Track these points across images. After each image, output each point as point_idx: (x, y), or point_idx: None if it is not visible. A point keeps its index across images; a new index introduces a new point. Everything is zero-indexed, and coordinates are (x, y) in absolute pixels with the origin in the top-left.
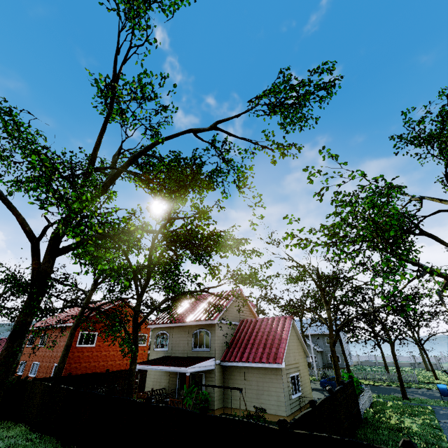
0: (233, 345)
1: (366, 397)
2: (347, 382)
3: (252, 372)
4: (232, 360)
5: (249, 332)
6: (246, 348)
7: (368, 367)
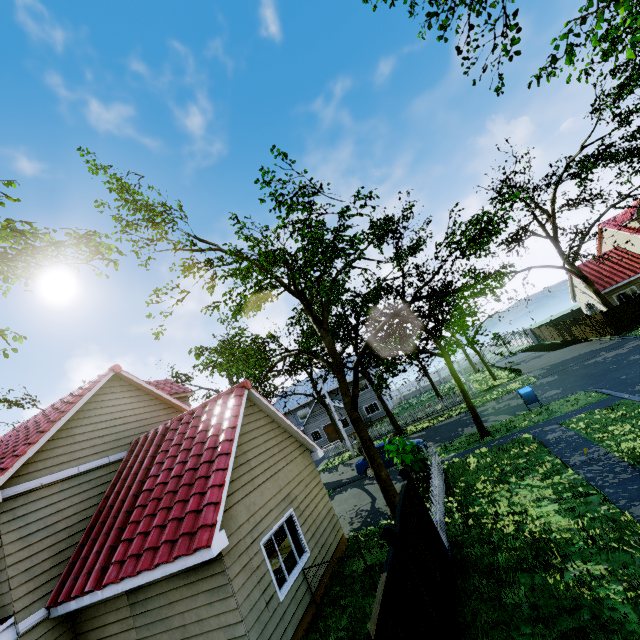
0: (94, 531)
1: (437, 478)
2: (401, 507)
3: (147, 597)
4: (76, 594)
5: (142, 471)
6: (128, 525)
7: (414, 399)
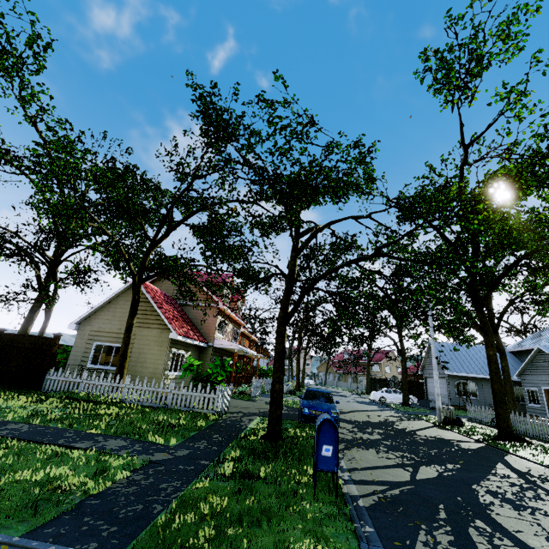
0: None
1: (137, 387)
2: (21, 334)
3: None
4: None
5: None
6: None
7: None
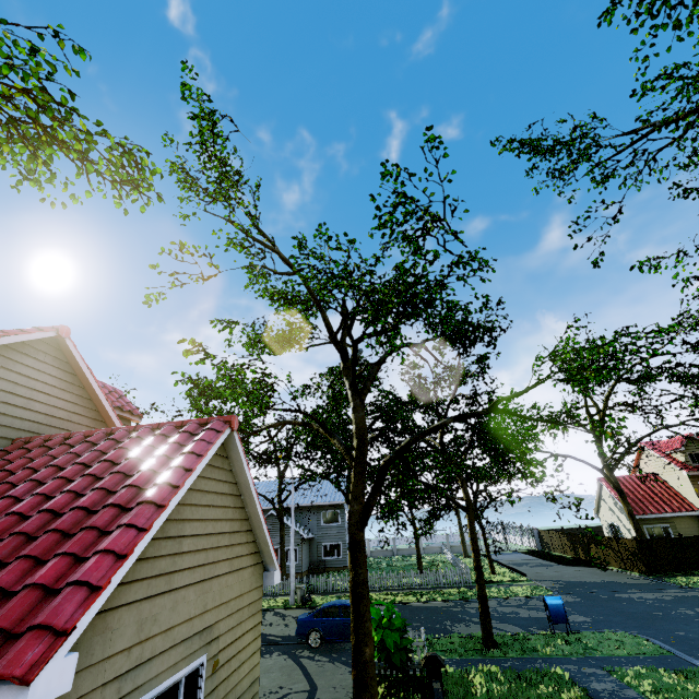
0: None
1: None
2: None
3: None
4: None
5: (0, 484)
6: None
7: (383, 559)
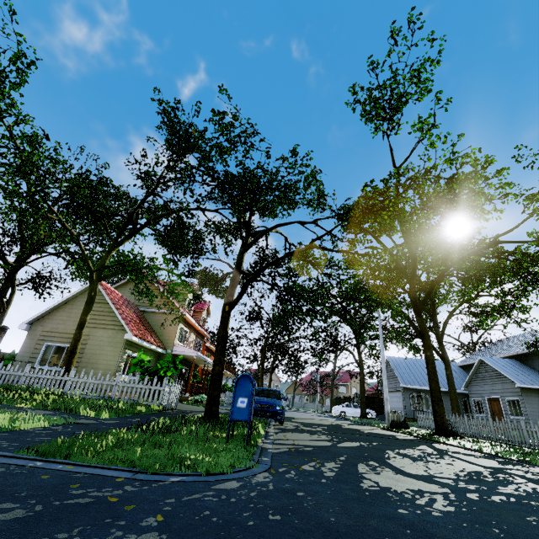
0: None
1: (82, 380)
2: None
3: None
4: None
5: None
6: None
7: None
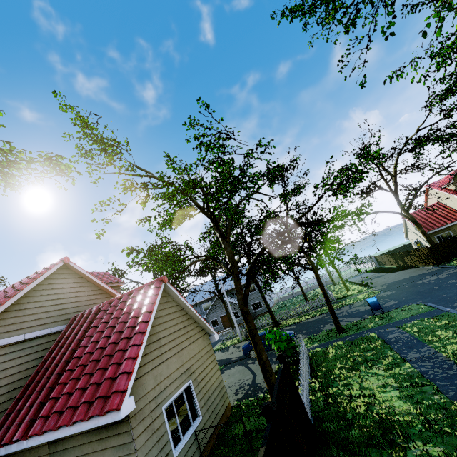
0: (30, 388)
1: (304, 363)
2: (278, 387)
3: (65, 448)
4: (5, 442)
5: (75, 342)
6: (57, 385)
7: (288, 301)
